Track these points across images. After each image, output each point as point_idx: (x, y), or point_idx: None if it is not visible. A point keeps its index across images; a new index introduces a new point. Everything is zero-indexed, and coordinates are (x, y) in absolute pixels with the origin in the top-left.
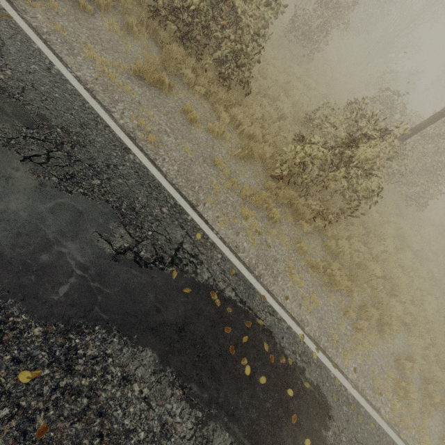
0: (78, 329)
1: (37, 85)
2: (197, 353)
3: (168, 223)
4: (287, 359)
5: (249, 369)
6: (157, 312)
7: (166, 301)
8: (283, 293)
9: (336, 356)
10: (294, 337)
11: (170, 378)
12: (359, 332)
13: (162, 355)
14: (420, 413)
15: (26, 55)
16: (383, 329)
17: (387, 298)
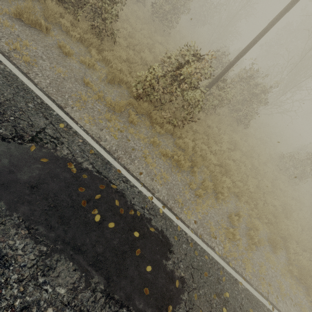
0: None
1: None
2: (48, 204)
3: (32, 114)
4: (136, 212)
5: (99, 217)
6: (10, 173)
7: (21, 166)
8: (138, 171)
9: (180, 213)
10: (144, 198)
11: (15, 221)
12: (200, 199)
13: (10, 204)
14: (245, 250)
15: None
16: (218, 197)
17: (220, 176)
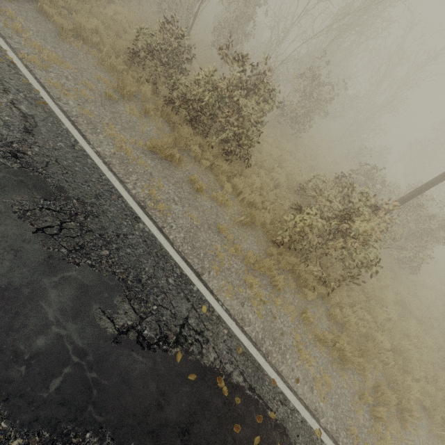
0: (65, 439)
1: (60, 160)
2: None
3: (174, 295)
4: None
5: None
6: (158, 408)
7: (169, 392)
8: (293, 374)
9: None
10: (310, 434)
11: None
12: (378, 422)
13: None
14: None
15: (55, 135)
16: (403, 417)
17: (401, 376)
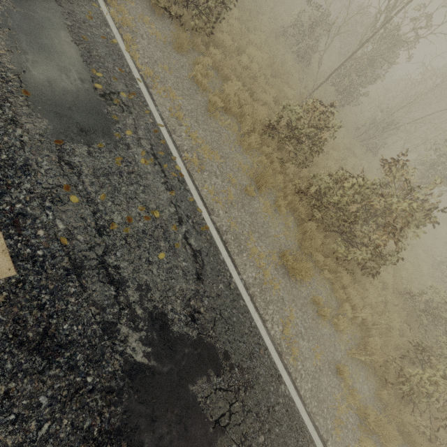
0: None
1: (222, 310)
2: None
3: None
4: None
5: None
6: None
7: None
8: None
9: None
10: None
11: None
12: None
13: None
14: None
15: (216, 273)
16: None
17: None
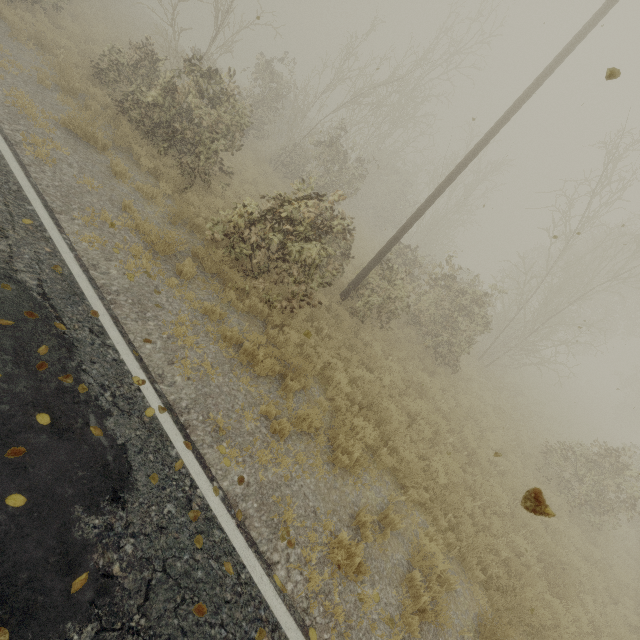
0: None
1: None
2: None
3: None
4: (79, 385)
5: None
6: None
7: None
8: (146, 336)
9: (208, 446)
10: (121, 374)
11: None
12: (284, 445)
13: None
14: (388, 624)
15: None
16: (337, 459)
17: (352, 416)
